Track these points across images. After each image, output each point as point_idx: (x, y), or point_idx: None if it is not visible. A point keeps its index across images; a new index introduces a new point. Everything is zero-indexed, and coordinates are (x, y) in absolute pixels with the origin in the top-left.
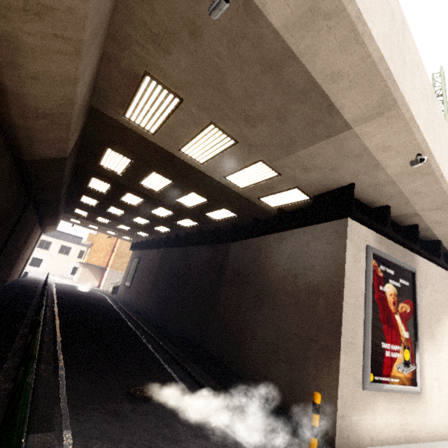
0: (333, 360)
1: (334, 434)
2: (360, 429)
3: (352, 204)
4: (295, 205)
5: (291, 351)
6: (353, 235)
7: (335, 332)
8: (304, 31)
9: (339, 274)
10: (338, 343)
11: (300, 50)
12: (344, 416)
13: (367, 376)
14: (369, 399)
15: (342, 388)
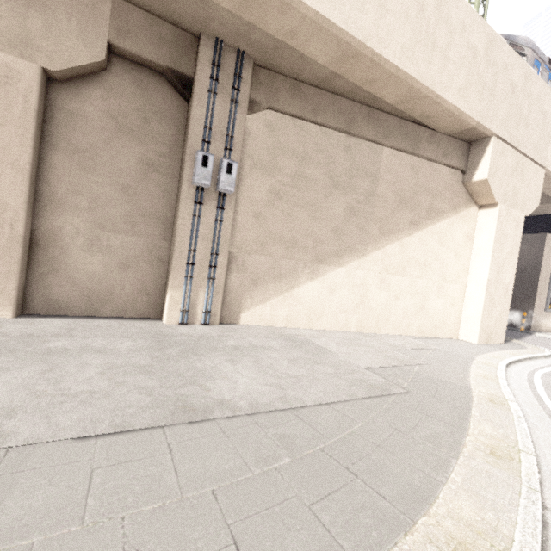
0: (531, 301)
1: (530, 326)
2: (541, 326)
3: (550, 226)
4: None
5: None
6: (548, 242)
7: (533, 289)
8: (548, 190)
9: (538, 263)
10: (535, 294)
11: (544, 191)
12: (535, 321)
13: (547, 306)
14: (547, 316)
15: (535, 311)
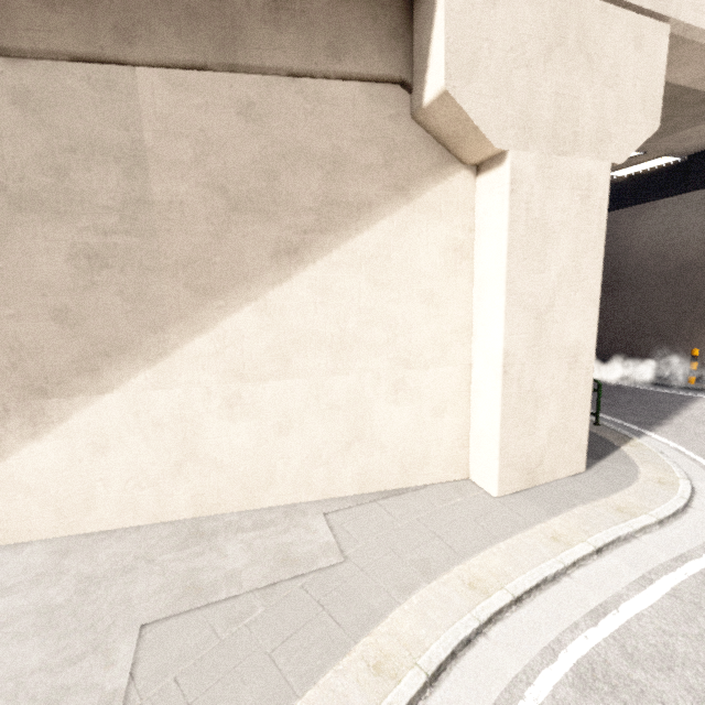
0: None
1: None
2: None
3: None
4: (657, 167)
5: (660, 326)
6: None
7: None
8: None
9: None
10: None
11: (703, 87)
12: None
13: None
14: None
15: None
